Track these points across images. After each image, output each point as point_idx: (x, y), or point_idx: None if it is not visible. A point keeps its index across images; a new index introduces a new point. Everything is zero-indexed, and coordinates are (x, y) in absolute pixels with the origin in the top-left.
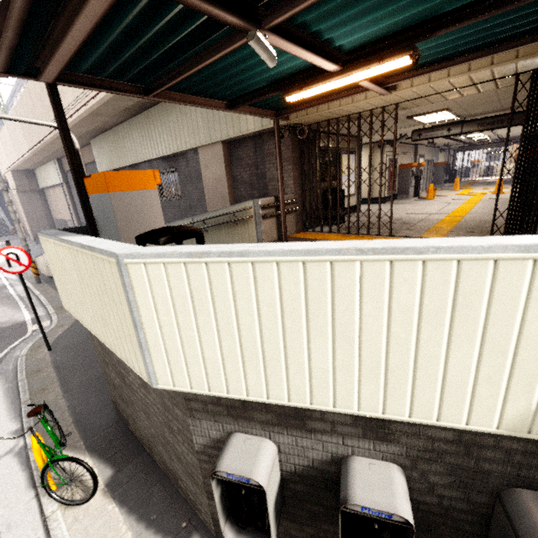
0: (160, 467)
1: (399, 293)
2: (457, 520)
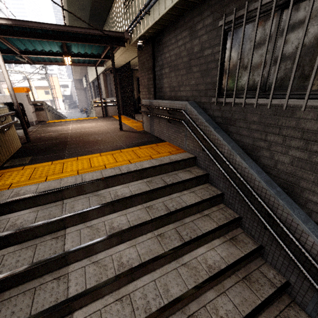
0: None
1: None
2: None
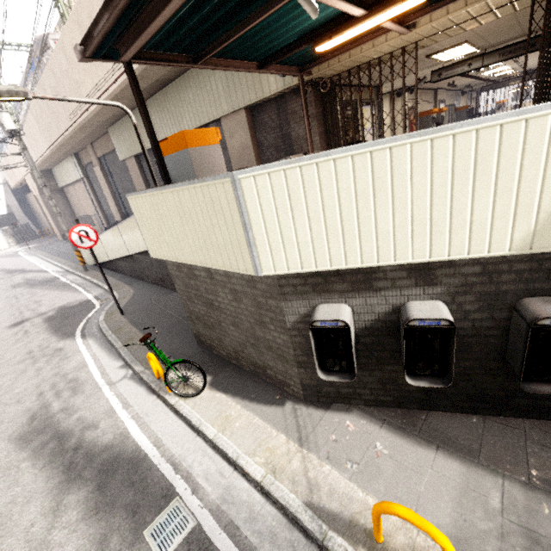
0: (248, 370)
1: (438, 162)
2: (486, 337)
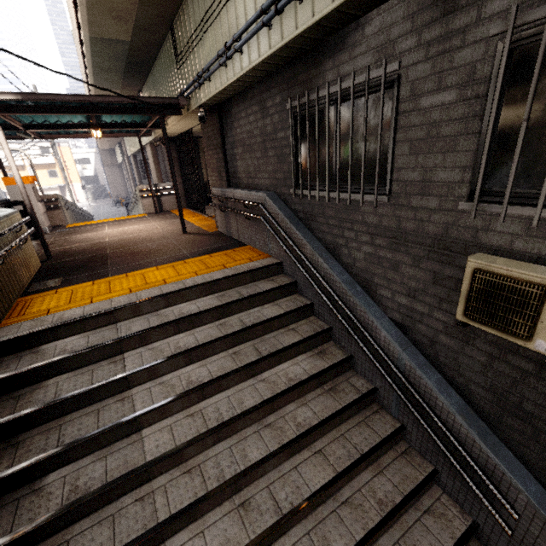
0: None
1: None
2: None
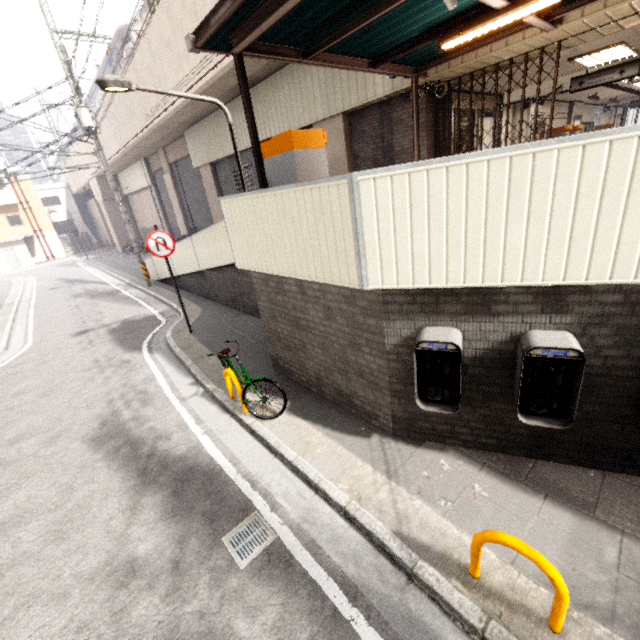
0: (330, 399)
1: (587, 172)
2: (618, 378)
